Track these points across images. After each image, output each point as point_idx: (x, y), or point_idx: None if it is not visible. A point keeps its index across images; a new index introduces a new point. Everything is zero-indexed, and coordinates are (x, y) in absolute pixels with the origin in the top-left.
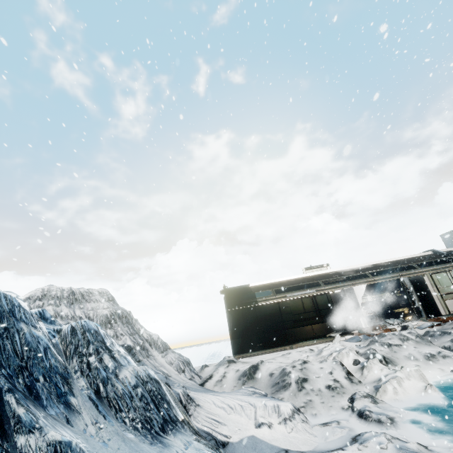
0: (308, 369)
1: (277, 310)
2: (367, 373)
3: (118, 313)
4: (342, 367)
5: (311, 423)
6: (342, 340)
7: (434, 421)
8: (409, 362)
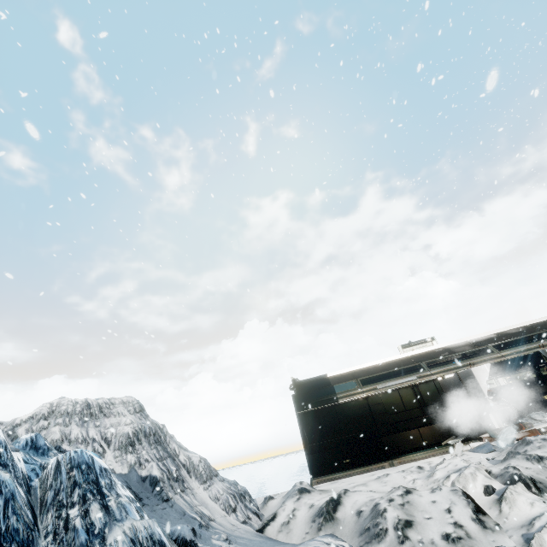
0: (414, 503)
1: (365, 409)
2: (507, 510)
3: (144, 430)
4: (466, 499)
5: None
6: (466, 449)
7: None
8: None
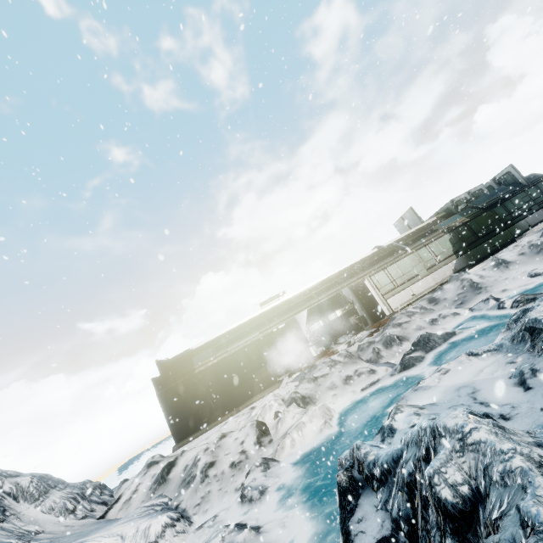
0: (223, 445)
1: (217, 372)
2: (280, 427)
3: None
4: (256, 429)
5: (194, 528)
6: (290, 381)
7: (310, 472)
8: (329, 393)
